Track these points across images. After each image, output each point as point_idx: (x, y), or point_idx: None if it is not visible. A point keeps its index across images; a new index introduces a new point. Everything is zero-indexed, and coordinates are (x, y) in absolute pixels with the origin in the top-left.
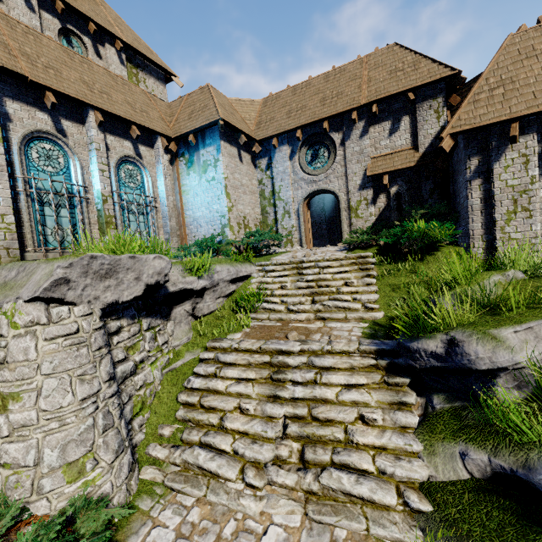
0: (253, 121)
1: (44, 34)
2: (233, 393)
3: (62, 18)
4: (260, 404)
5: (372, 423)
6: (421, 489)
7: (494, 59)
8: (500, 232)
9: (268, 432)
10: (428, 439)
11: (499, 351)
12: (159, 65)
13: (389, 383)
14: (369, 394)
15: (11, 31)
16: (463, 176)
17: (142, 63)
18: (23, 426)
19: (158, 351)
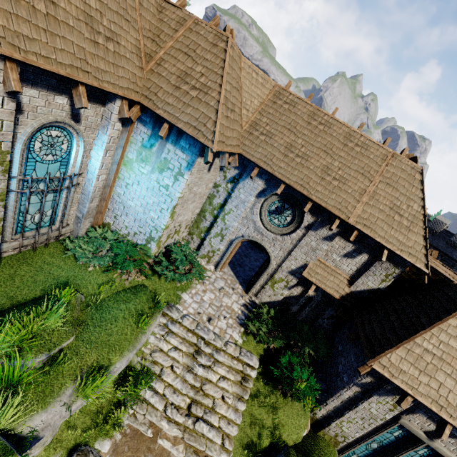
0: (251, 114)
1: None
2: None
3: None
4: None
5: None
6: None
7: (451, 318)
8: (339, 421)
9: None
10: None
11: None
12: None
13: None
14: None
15: None
16: (354, 370)
17: None
18: None
19: None
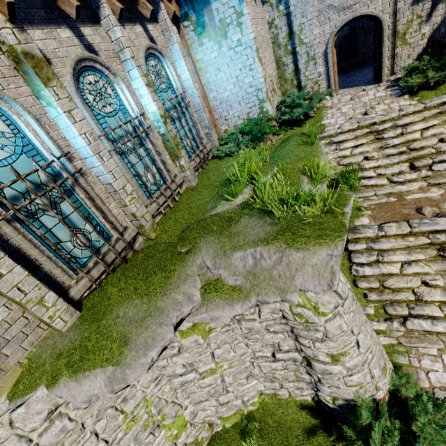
0: None
1: None
2: (410, 273)
3: None
4: (444, 278)
5: None
6: None
7: None
8: None
9: None
10: None
11: None
12: None
13: None
14: None
15: None
16: None
17: None
18: (355, 366)
19: None
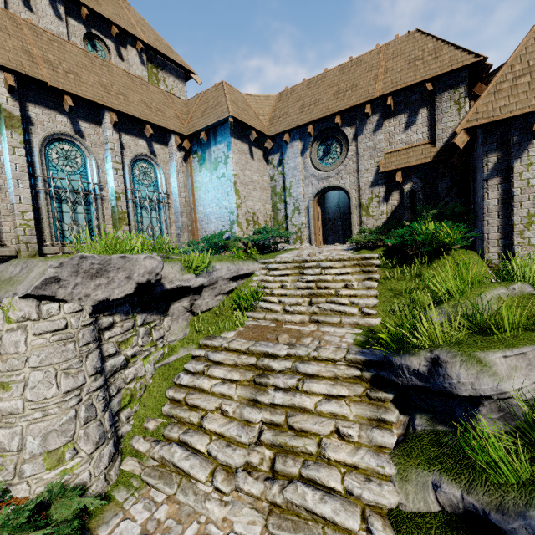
0: (267, 117)
1: (70, 40)
2: (216, 393)
3: (87, 23)
4: (240, 407)
5: (347, 439)
6: (388, 516)
7: (522, 43)
8: (518, 237)
9: (242, 437)
10: (403, 462)
11: (483, 377)
12: (179, 64)
13: (371, 397)
14: (348, 407)
15: (37, 40)
16: (480, 174)
17: (163, 62)
18: (10, 414)
19: (153, 346)
